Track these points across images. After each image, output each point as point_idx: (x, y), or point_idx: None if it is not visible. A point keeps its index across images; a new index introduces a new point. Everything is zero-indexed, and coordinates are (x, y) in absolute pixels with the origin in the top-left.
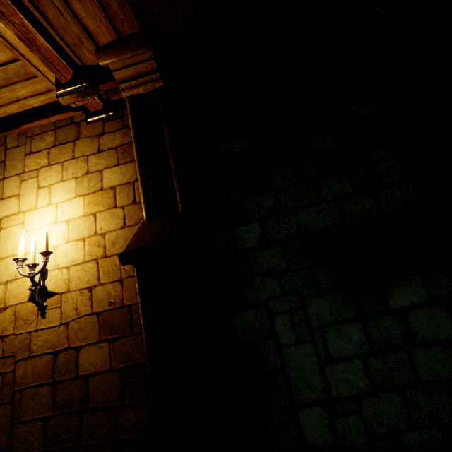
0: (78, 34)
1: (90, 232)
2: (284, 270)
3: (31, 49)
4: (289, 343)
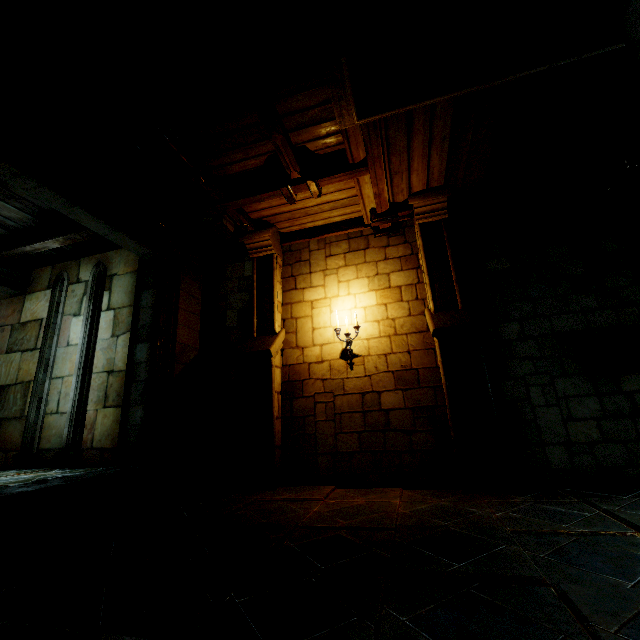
0: (403, 188)
1: (383, 316)
2: (537, 357)
3: (376, 198)
4: (540, 405)
